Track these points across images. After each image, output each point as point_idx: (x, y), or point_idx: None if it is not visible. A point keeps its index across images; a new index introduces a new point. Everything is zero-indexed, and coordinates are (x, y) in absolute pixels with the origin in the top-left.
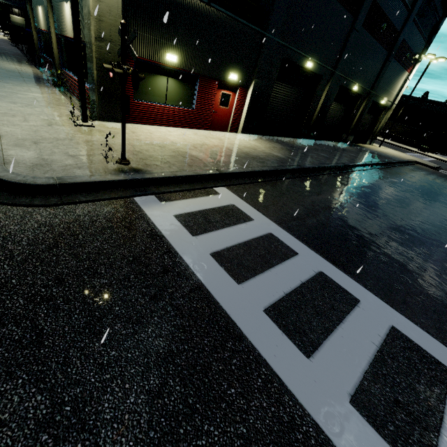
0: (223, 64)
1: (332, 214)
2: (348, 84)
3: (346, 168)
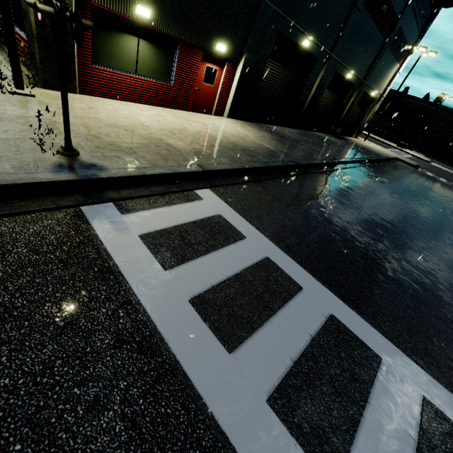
0: (210, 30)
1: (332, 225)
2: (342, 70)
3: (338, 165)
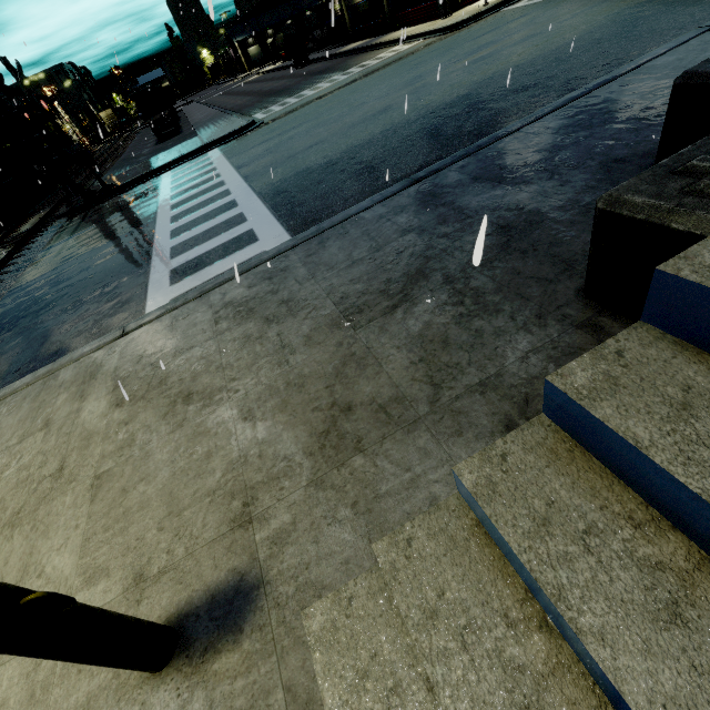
0: None
1: None
2: None
3: None
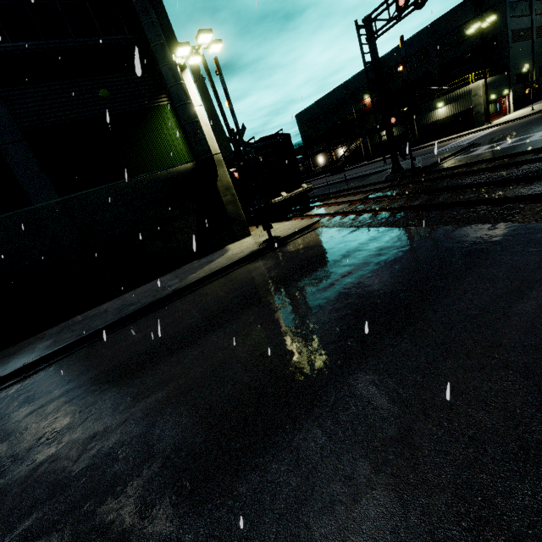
0: (501, 90)
1: None
2: (541, 64)
3: None
